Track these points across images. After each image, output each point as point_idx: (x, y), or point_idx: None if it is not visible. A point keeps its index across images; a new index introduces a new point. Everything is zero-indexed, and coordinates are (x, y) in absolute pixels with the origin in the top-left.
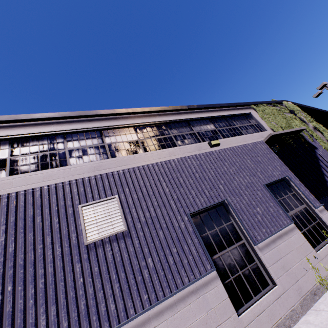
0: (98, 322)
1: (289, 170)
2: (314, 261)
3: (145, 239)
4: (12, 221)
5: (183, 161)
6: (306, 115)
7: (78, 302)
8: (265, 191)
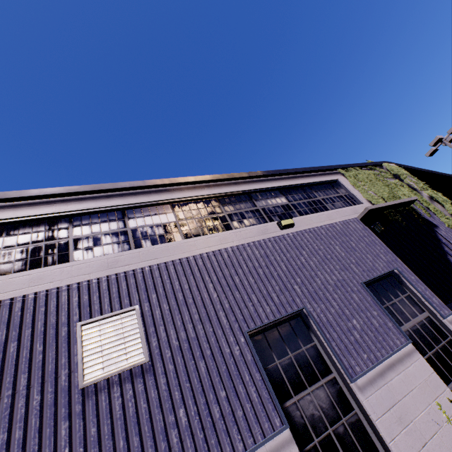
0: None
1: (398, 259)
2: (450, 407)
3: (176, 375)
4: None
5: (240, 250)
6: (417, 180)
7: None
8: (364, 293)
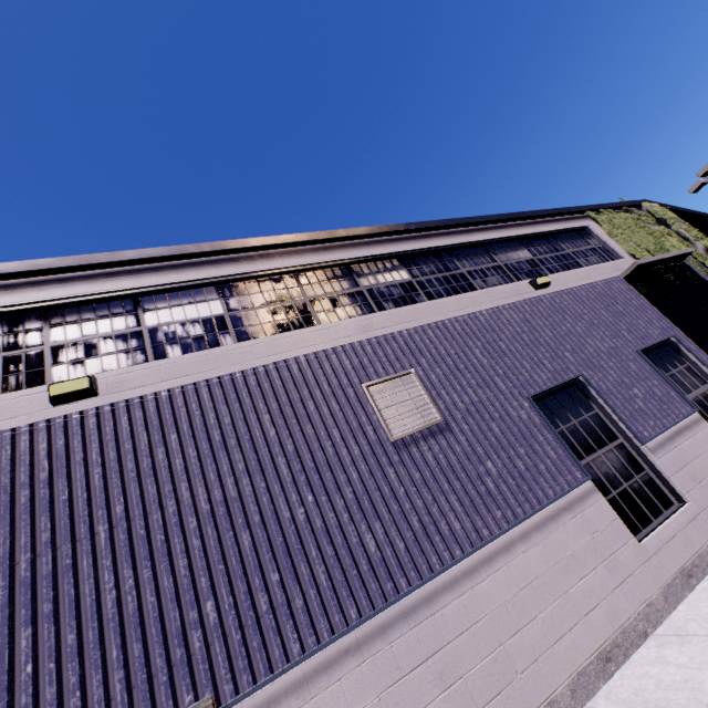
0: (445, 544)
1: (674, 326)
2: None
3: (473, 434)
4: (276, 408)
5: (497, 313)
6: (688, 226)
7: (408, 518)
8: (641, 361)
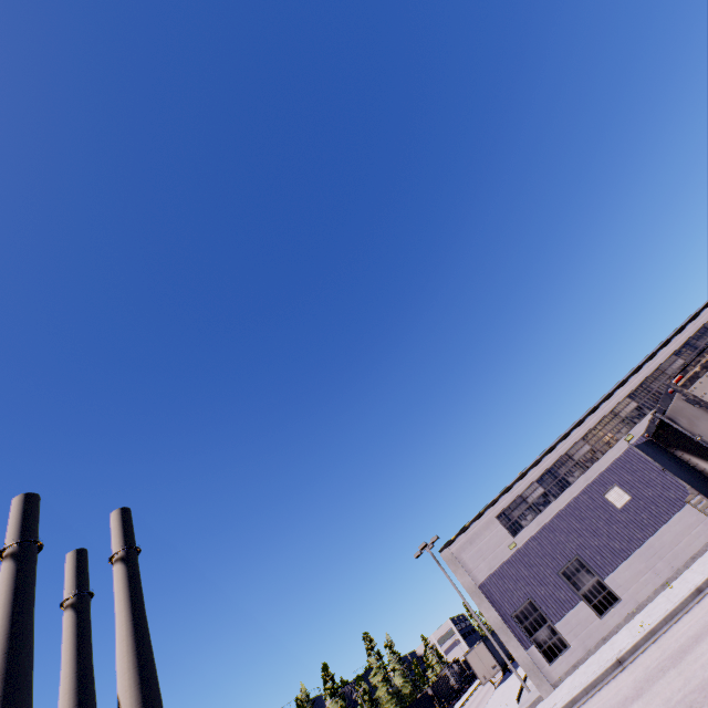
0: None
1: None
2: None
3: None
4: None
5: None
6: None
7: None
8: None
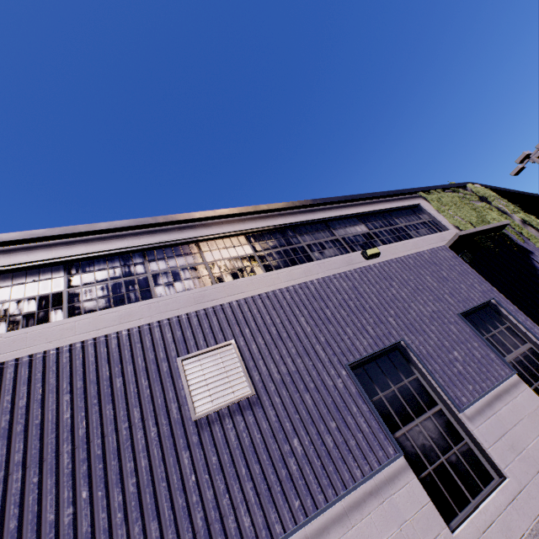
0: None
1: (494, 289)
2: None
3: (284, 407)
4: (80, 387)
5: (327, 282)
6: (506, 202)
7: (191, 514)
8: (461, 324)
